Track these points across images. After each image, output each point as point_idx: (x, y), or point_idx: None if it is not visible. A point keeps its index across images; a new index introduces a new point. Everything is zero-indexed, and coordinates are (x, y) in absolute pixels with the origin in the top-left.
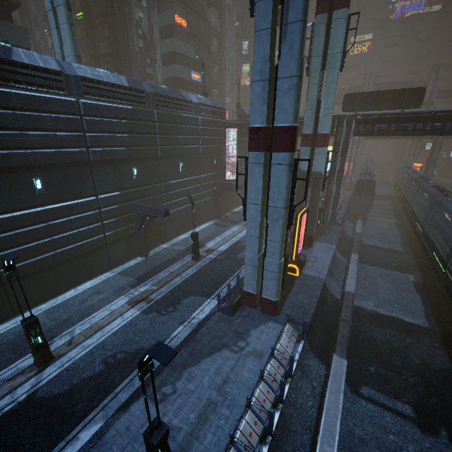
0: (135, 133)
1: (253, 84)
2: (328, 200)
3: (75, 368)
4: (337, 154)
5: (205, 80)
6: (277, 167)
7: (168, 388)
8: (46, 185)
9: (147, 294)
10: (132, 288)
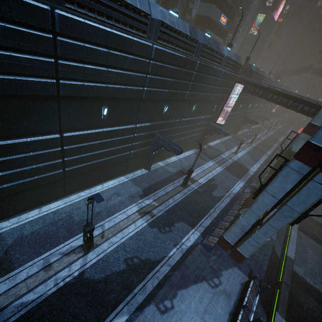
0: (178, 78)
1: None
2: None
3: (107, 260)
4: None
5: (228, 24)
6: (316, 185)
7: (168, 302)
8: (109, 112)
9: (151, 209)
10: (140, 198)
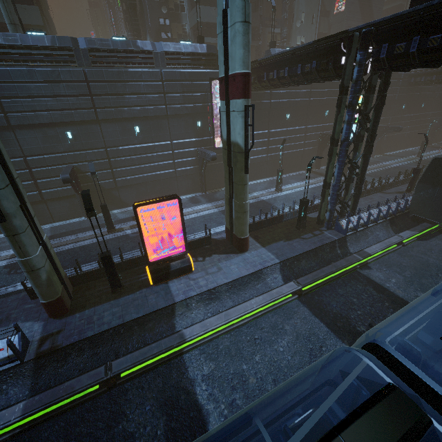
0: (62, 96)
1: None
2: (327, 188)
3: None
4: (365, 109)
5: None
6: None
7: None
8: None
9: None
10: None
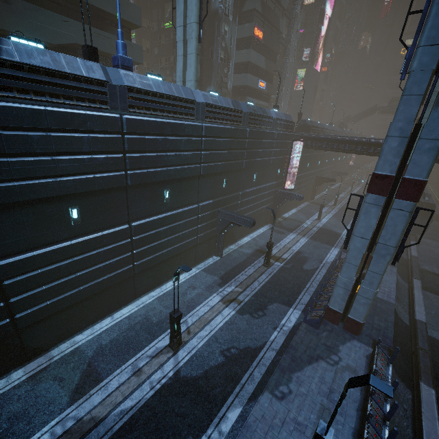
0: (232, 149)
1: (390, 138)
2: None
3: (201, 355)
4: None
5: (268, 87)
6: (397, 212)
7: (284, 387)
8: (171, 195)
9: (236, 295)
10: (220, 287)
